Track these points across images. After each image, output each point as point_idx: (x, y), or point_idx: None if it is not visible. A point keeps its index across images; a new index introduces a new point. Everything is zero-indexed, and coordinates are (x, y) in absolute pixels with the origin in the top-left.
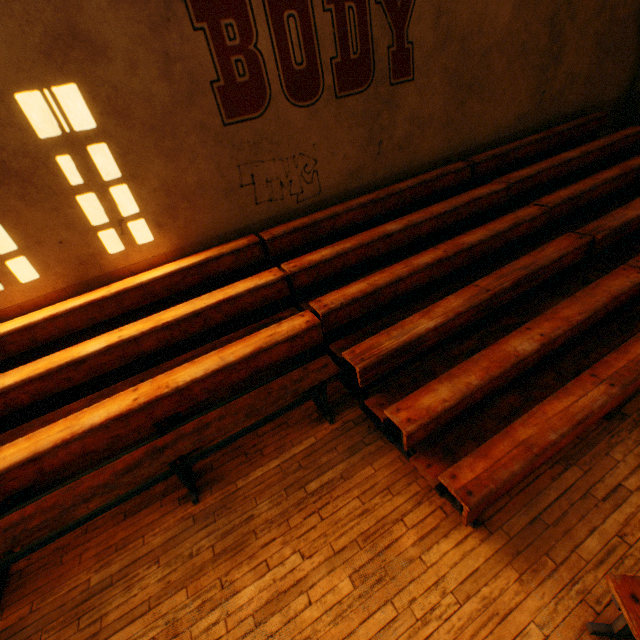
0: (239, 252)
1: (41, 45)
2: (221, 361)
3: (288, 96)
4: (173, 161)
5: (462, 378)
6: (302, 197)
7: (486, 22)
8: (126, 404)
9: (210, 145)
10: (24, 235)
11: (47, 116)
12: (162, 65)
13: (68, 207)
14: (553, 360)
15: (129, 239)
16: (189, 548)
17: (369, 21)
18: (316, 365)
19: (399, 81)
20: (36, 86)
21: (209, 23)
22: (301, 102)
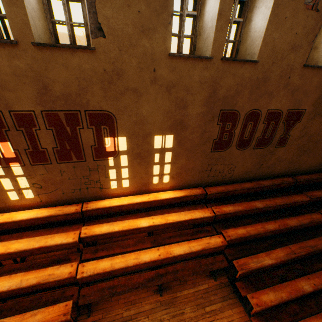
0: (196, 195)
1: (170, 124)
2: (189, 249)
3: (236, 146)
4: (188, 159)
5: (279, 292)
6: (224, 177)
7: (321, 131)
8: (156, 256)
9: (203, 157)
10: (132, 173)
11: (160, 142)
12: (201, 133)
13: (149, 168)
14: (315, 294)
15: (161, 180)
16: (159, 316)
17: (277, 127)
18: (219, 258)
19: (279, 146)
20: (162, 134)
21: (223, 123)
22: (240, 148)
